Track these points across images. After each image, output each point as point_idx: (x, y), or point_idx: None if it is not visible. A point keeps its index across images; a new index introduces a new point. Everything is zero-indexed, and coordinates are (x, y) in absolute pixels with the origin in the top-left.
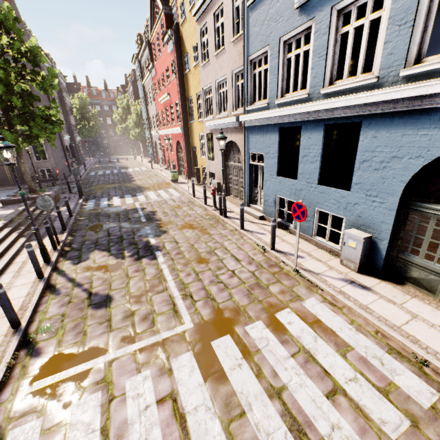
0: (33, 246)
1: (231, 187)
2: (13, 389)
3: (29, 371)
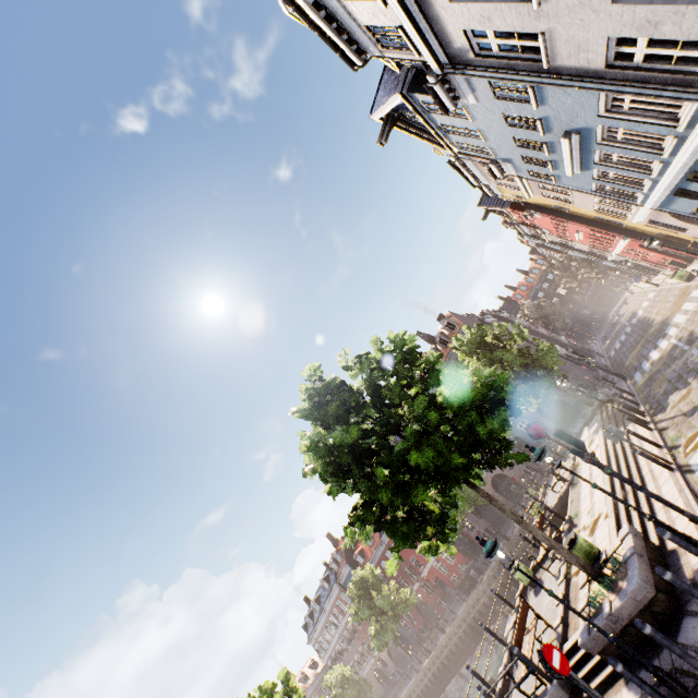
0: (631, 427)
1: None
2: (679, 458)
3: (680, 451)
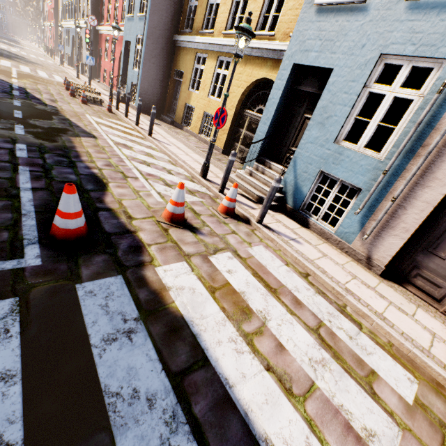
0: None
1: None
2: None
3: None
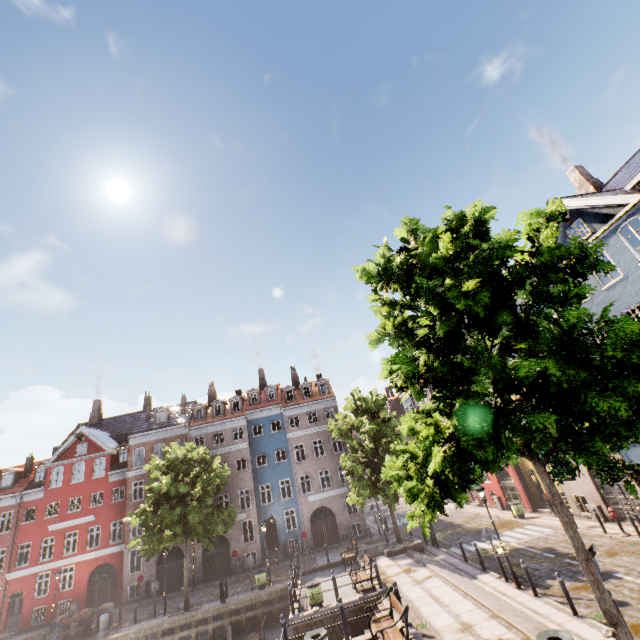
0: (479, 582)
1: (619, 508)
2: None
3: None
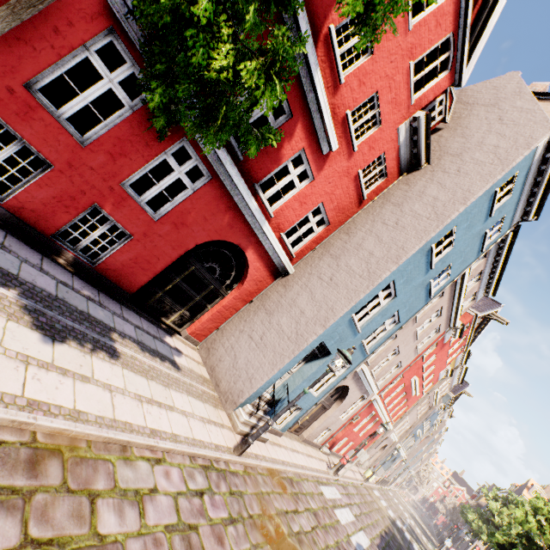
0: None
1: None
2: None
3: None
